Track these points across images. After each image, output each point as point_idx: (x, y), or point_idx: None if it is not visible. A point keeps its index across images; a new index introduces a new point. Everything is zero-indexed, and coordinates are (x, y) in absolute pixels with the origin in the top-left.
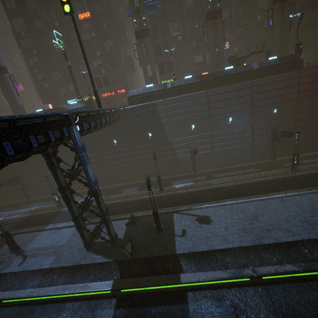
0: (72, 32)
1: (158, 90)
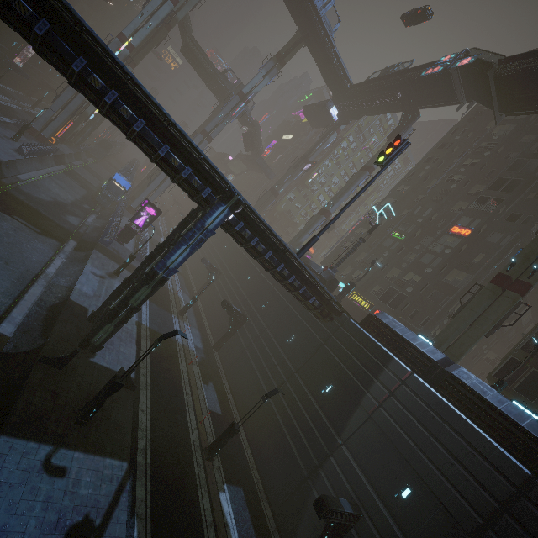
0: (430, 237)
1: (424, 352)
